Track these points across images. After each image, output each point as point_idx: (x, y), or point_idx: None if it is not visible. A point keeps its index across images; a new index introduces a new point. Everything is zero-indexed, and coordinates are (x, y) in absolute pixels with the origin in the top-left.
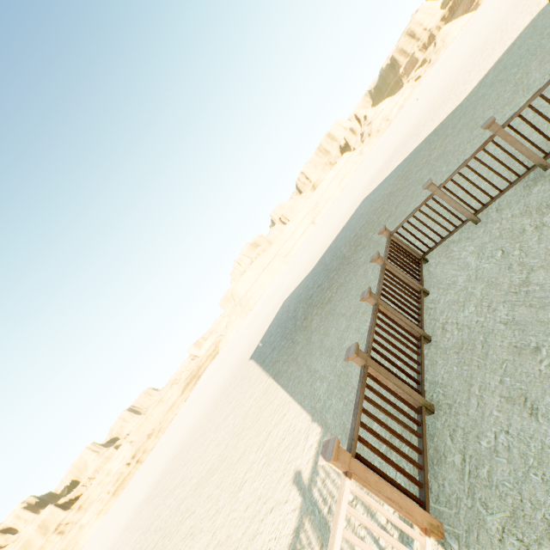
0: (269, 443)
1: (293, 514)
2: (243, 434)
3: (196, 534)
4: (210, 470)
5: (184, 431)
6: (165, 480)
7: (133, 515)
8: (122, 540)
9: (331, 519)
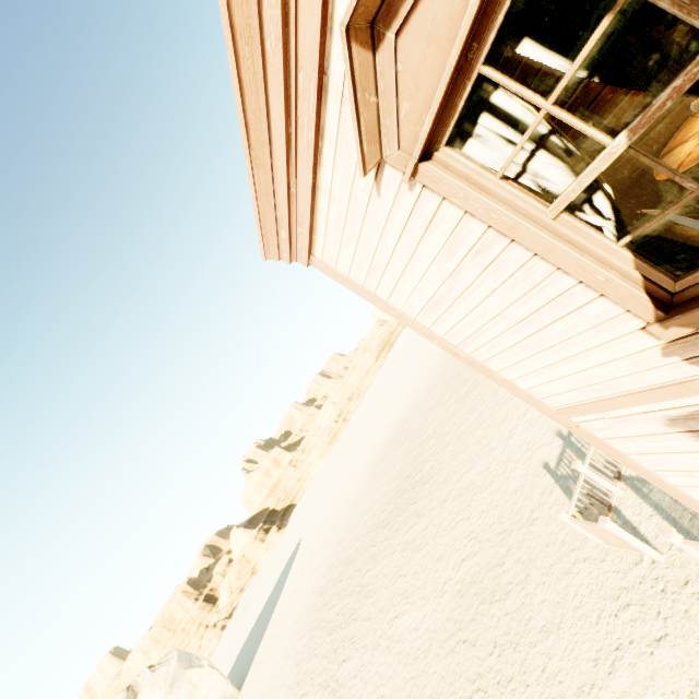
0: (529, 415)
1: (558, 447)
2: (498, 407)
3: (476, 460)
4: (468, 428)
5: (404, 399)
6: (408, 434)
7: (379, 455)
8: (380, 469)
9: (583, 448)
